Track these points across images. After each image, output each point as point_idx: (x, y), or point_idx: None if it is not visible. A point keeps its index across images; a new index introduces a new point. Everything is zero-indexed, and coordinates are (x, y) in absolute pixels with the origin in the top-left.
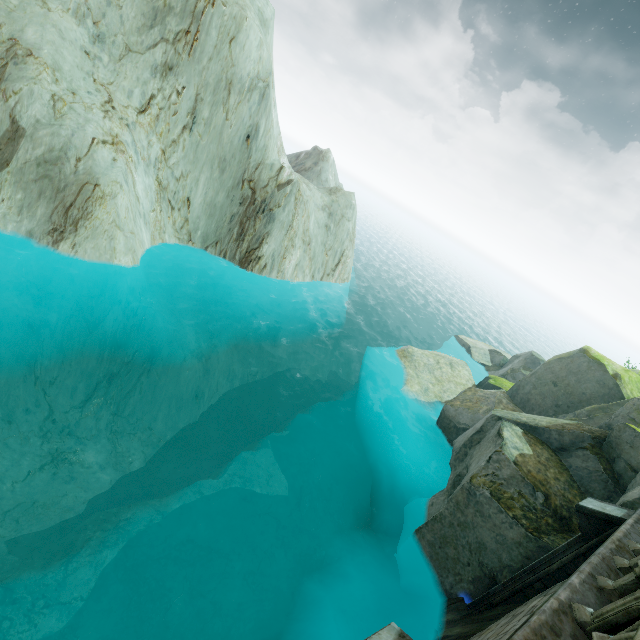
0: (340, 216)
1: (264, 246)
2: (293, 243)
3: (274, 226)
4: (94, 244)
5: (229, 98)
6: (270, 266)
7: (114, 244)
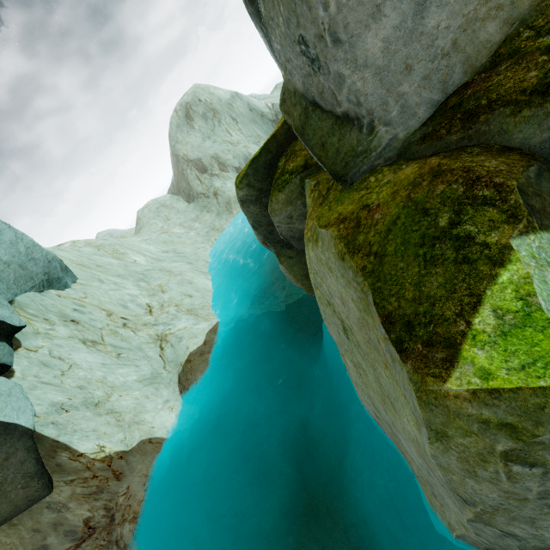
0: None
1: None
2: None
3: None
4: None
5: (233, 107)
6: None
7: None
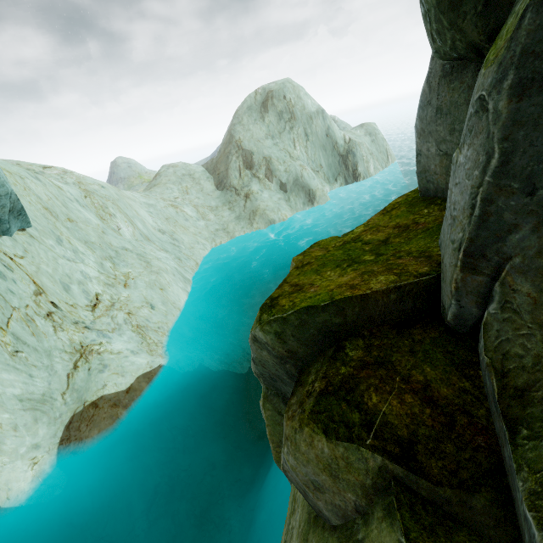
0: (374, 132)
1: (358, 167)
2: (367, 157)
3: (357, 156)
4: (321, 198)
5: (313, 122)
6: (365, 173)
7: (325, 195)
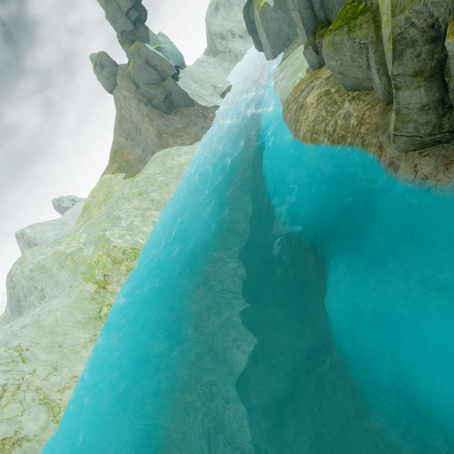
0: None
1: None
2: None
3: None
4: None
5: None
6: None
7: None
